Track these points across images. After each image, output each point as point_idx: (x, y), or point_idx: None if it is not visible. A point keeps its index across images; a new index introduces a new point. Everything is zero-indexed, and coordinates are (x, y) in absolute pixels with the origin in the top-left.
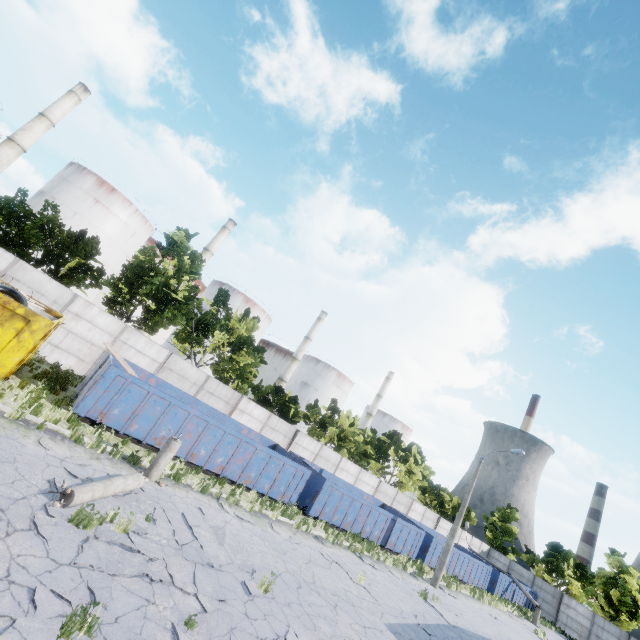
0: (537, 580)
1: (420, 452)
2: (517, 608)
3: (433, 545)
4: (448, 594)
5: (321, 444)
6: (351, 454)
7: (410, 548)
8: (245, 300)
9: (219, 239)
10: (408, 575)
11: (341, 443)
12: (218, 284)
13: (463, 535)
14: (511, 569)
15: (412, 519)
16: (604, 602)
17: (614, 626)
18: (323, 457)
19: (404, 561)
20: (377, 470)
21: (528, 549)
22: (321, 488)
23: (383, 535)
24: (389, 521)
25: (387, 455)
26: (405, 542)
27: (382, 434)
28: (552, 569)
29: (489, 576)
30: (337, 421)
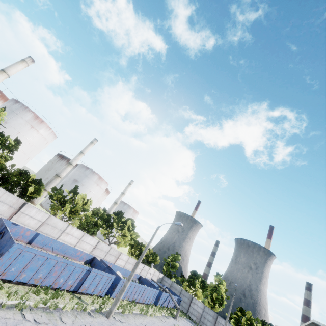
0: (183, 291)
1: (133, 224)
2: (169, 310)
3: (120, 284)
4: (118, 321)
5: (49, 215)
6: (81, 223)
7: (101, 289)
8: (34, 117)
9: (16, 66)
10: (85, 315)
11: (71, 215)
12: (14, 101)
13: (150, 270)
14: (172, 286)
15: (115, 265)
16: (210, 299)
17: (212, 311)
18: (50, 224)
19: (92, 300)
20: (104, 234)
21: (182, 274)
22: (6, 251)
23: (77, 283)
24: (84, 272)
25: (112, 225)
26: (97, 285)
27: (113, 212)
28: (191, 284)
29: (156, 295)
30: (77, 201)
